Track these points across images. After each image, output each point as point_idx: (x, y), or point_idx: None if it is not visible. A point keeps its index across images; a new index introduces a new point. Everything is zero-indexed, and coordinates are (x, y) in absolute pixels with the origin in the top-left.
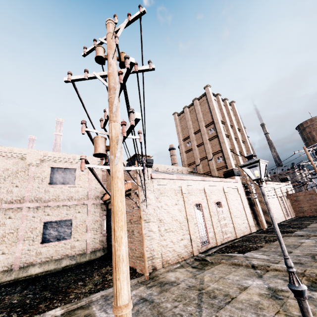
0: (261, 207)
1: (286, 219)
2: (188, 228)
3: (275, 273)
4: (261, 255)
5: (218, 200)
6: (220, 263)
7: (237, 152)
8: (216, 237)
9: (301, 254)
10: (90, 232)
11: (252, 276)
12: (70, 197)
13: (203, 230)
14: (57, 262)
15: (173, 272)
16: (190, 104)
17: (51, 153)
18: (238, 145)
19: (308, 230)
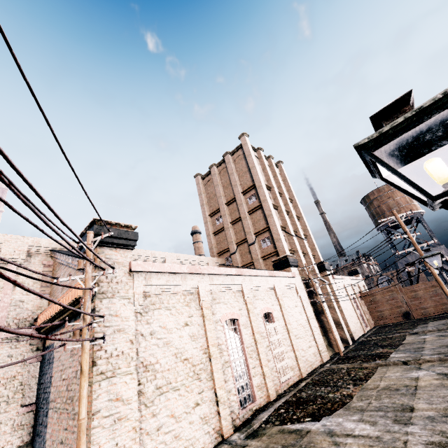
0: (332, 316)
1: (365, 332)
2: (212, 374)
3: None
4: (359, 423)
5: (268, 310)
6: None
7: (291, 231)
8: (267, 383)
9: (434, 412)
10: None
11: None
12: None
13: (243, 373)
14: None
15: None
16: (220, 162)
17: None
18: (292, 221)
19: (408, 350)
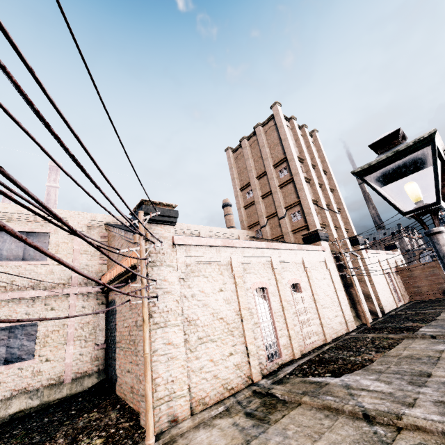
0: (362, 289)
1: (398, 306)
2: (244, 331)
3: (416, 436)
4: (375, 382)
5: (295, 281)
6: (299, 404)
7: (323, 204)
8: (293, 343)
9: None
10: (74, 344)
11: None
12: (35, 284)
13: (271, 333)
14: (0, 405)
15: (207, 430)
16: (250, 134)
17: None
18: (325, 194)
19: (441, 325)
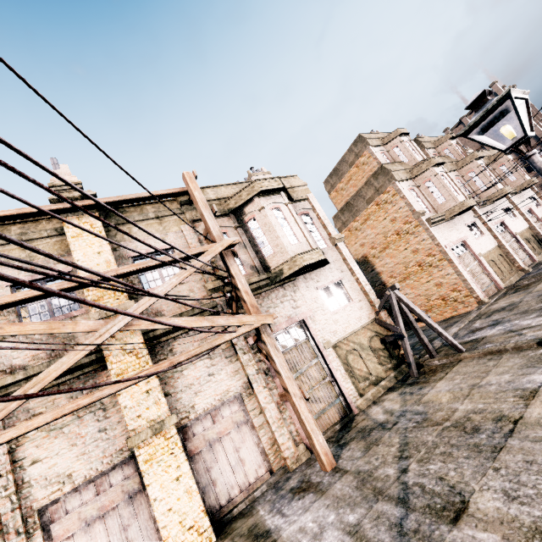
0: None
1: None
2: None
3: None
4: None
5: None
6: None
7: None
8: None
9: None
10: None
11: None
12: None
13: None
14: None
15: None
16: (469, 112)
17: None
18: None
19: None
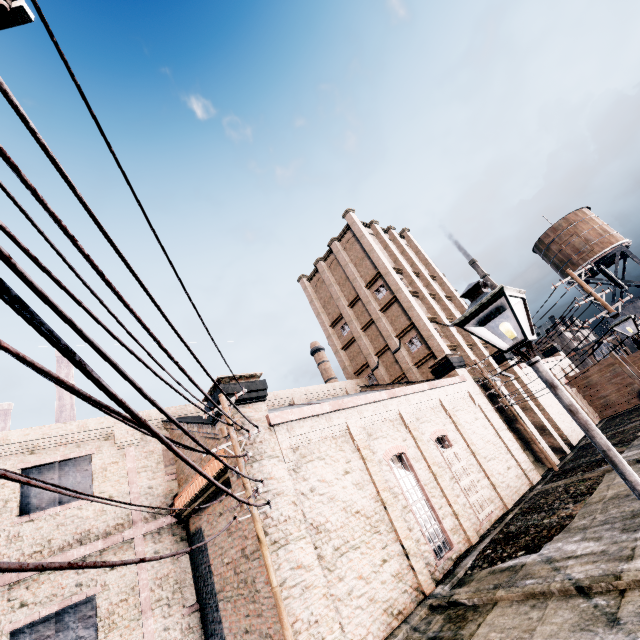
0: (531, 421)
1: None
2: (392, 523)
3: None
4: (581, 543)
5: (439, 433)
6: (495, 603)
7: (444, 320)
8: (463, 523)
9: None
10: (153, 615)
11: (592, 626)
12: (82, 535)
13: (429, 517)
14: None
15: None
16: (326, 253)
17: (18, 433)
18: (442, 306)
19: None
